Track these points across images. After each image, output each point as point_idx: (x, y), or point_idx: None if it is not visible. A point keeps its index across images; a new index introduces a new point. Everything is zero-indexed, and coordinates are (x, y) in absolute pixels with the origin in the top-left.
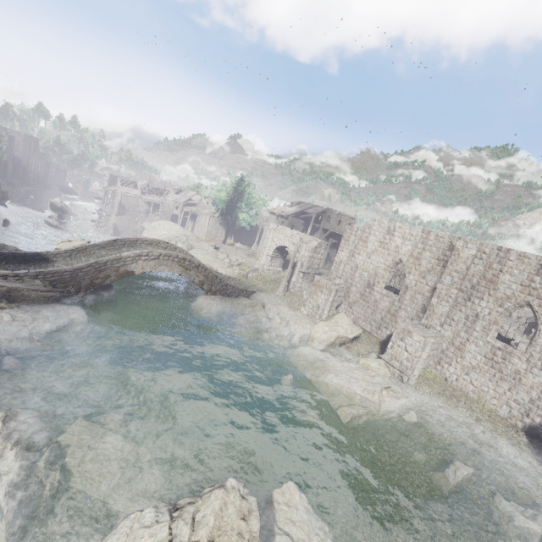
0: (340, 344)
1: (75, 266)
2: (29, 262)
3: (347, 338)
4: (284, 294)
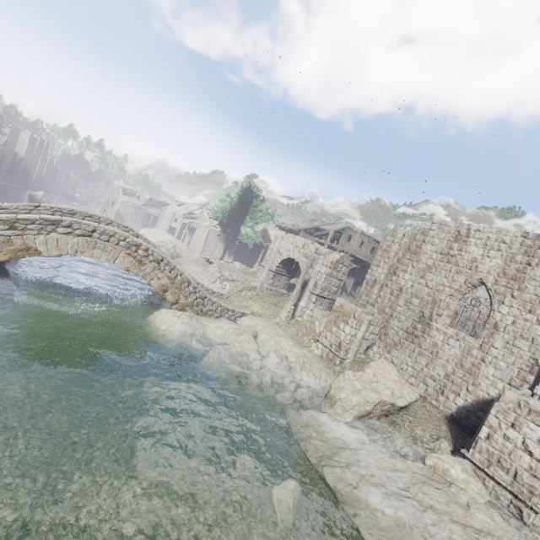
0: (379, 415)
1: None
2: None
3: (394, 406)
4: (287, 322)
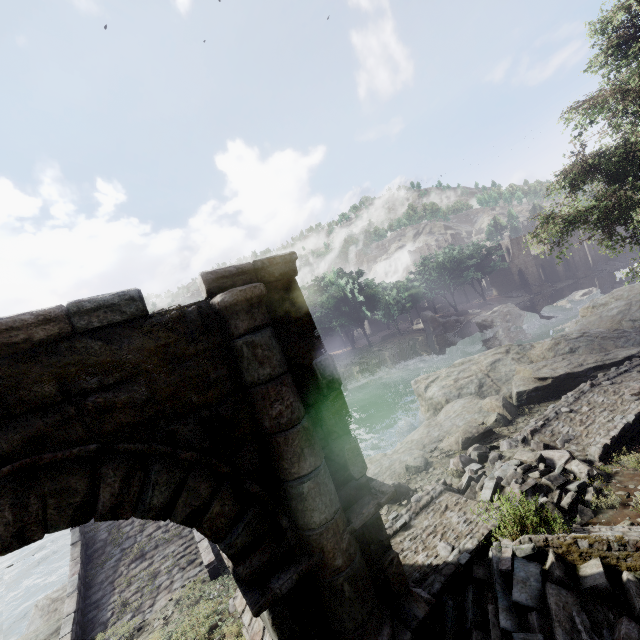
0: None
1: None
2: None
3: None
4: None
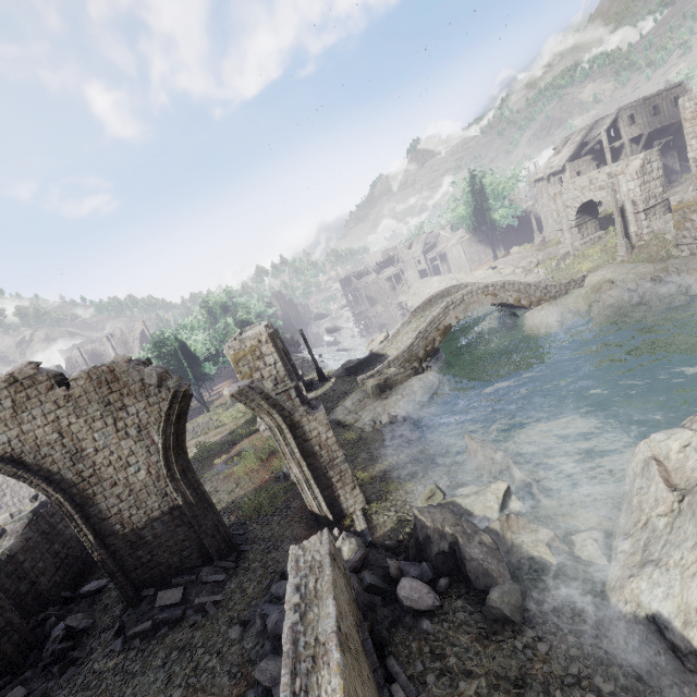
0: None
1: (407, 344)
2: (372, 364)
3: None
4: (630, 255)
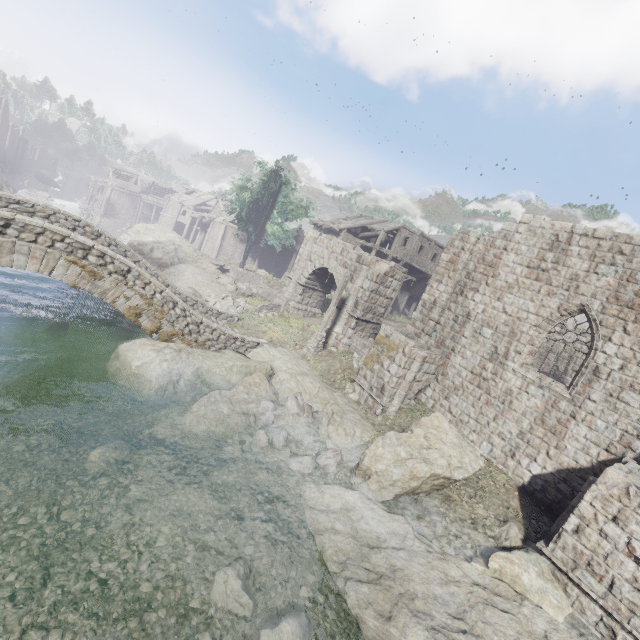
0: (429, 490)
1: None
2: None
3: (450, 479)
4: (316, 354)
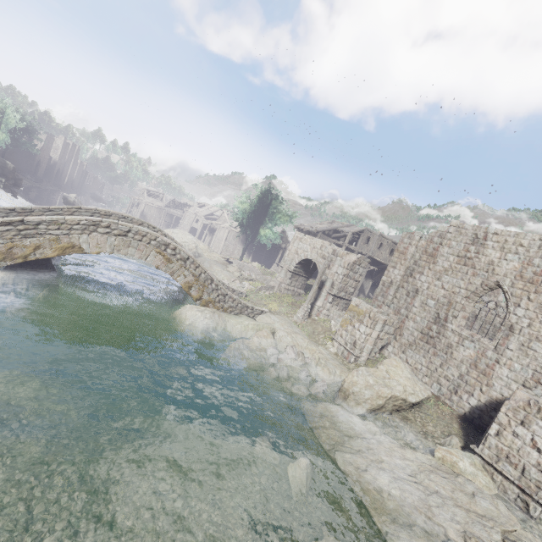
0: (391, 410)
1: None
2: None
3: (406, 401)
4: (303, 321)
